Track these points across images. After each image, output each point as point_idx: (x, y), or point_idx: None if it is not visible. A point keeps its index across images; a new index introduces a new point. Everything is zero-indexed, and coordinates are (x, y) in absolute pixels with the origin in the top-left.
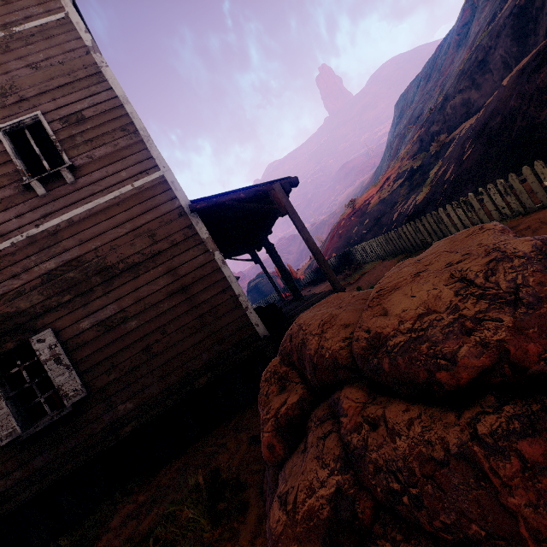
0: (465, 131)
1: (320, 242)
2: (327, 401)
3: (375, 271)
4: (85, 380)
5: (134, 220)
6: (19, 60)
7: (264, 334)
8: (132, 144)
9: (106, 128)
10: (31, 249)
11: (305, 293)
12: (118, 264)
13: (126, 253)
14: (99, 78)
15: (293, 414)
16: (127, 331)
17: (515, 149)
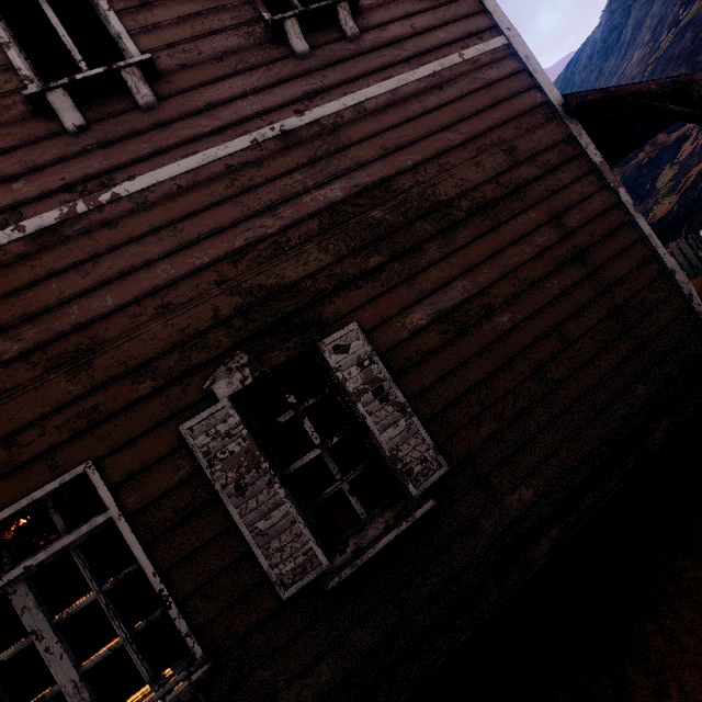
0: None
1: None
2: None
3: None
4: (433, 439)
5: (472, 120)
6: None
7: None
8: None
9: None
10: (291, 157)
11: None
12: (457, 200)
13: (469, 179)
14: None
15: None
16: (497, 334)
17: None
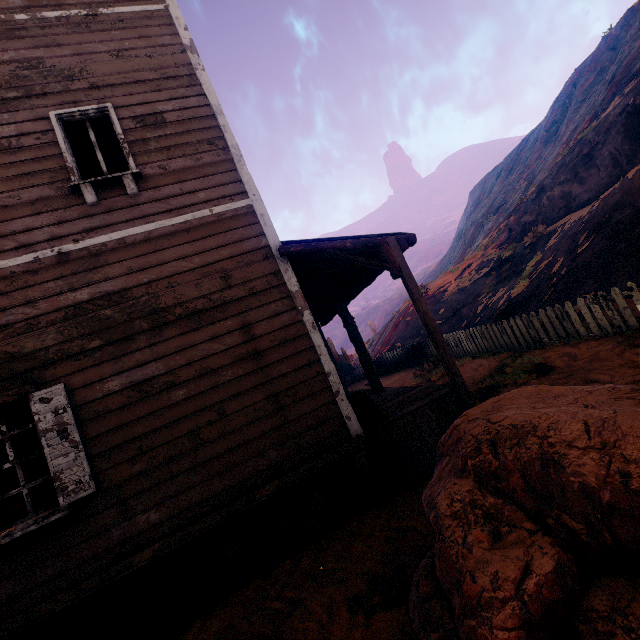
0: (573, 223)
1: (372, 329)
2: (628, 580)
3: (466, 369)
4: (95, 468)
5: (205, 254)
6: (98, 43)
7: (357, 433)
8: (219, 161)
9: (189, 138)
10: (60, 269)
11: (363, 386)
12: (174, 308)
13: (187, 294)
14: (191, 80)
15: (552, 596)
16: (171, 402)
17: None
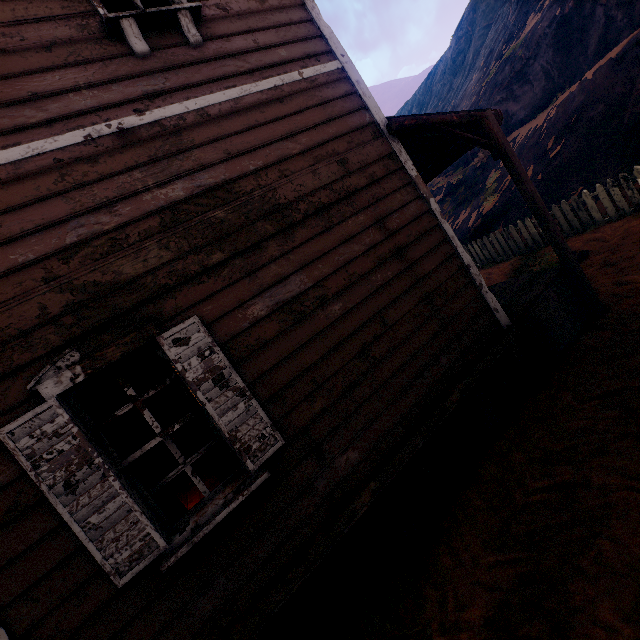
0: (528, 135)
1: None
2: None
3: None
4: (272, 417)
5: (310, 133)
6: None
7: (506, 324)
8: (288, 6)
9: None
10: (130, 155)
11: None
12: (296, 203)
13: (306, 185)
14: None
15: None
16: (330, 321)
17: (632, 136)
